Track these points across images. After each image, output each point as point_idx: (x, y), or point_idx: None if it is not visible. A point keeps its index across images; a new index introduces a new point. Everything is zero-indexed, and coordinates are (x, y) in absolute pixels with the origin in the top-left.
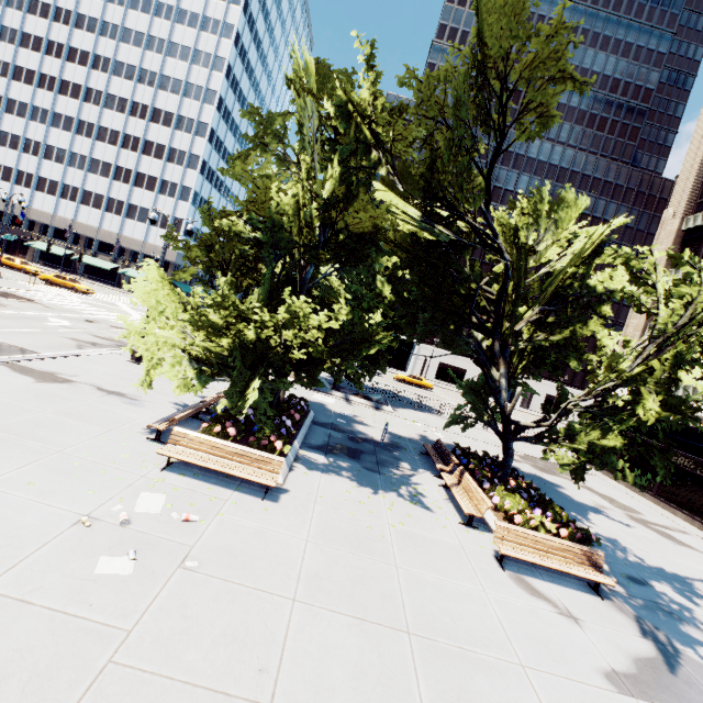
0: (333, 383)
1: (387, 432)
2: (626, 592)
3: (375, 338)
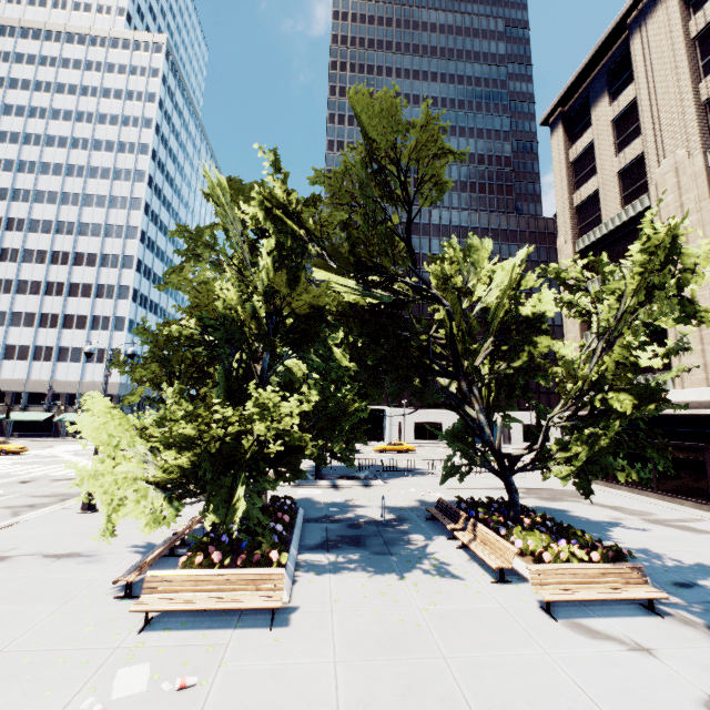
0: (315, 473)
1: (385, 507)
2: (680, 601)
3: (347, 409)
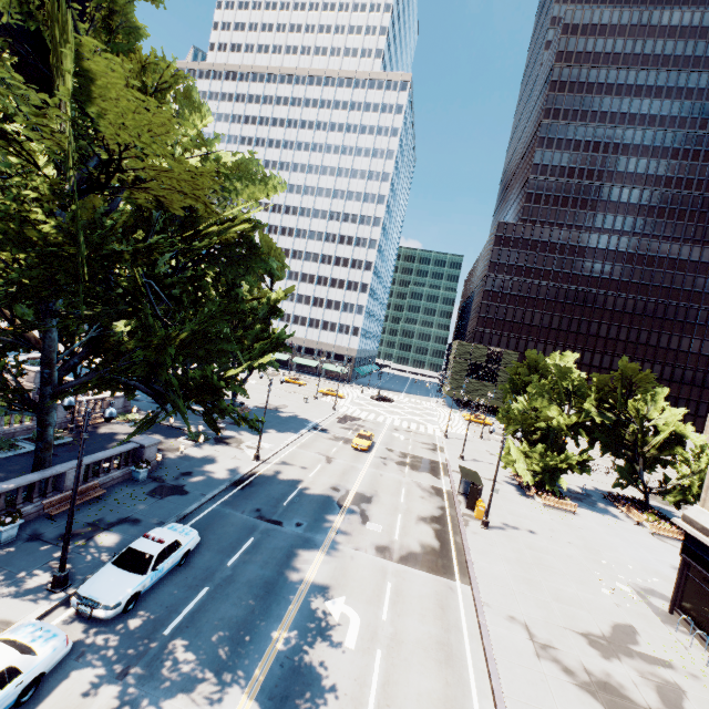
0: None
1: (578, 487)
2: None
3: (589, 459)
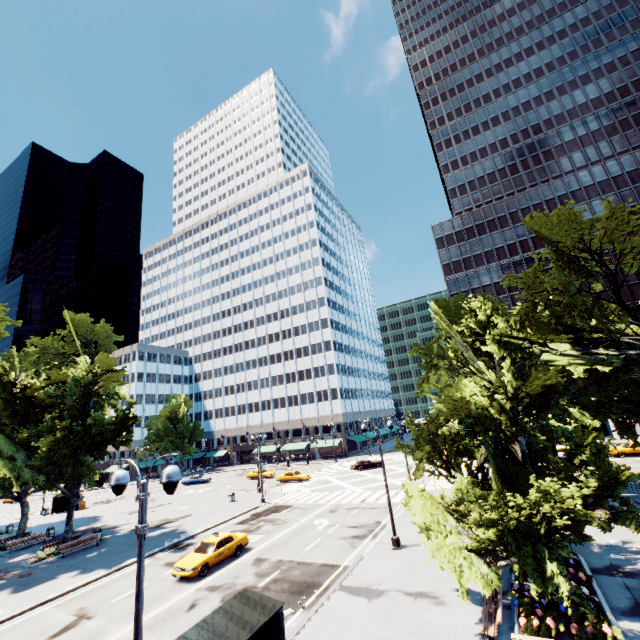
0: None
1: None
2: None
3: (617, 478)
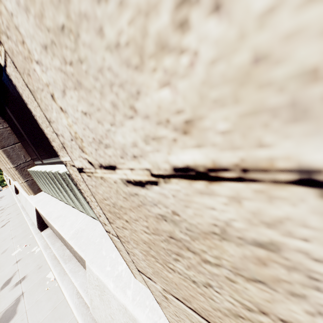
0: None
1: None
2: None
3: None
